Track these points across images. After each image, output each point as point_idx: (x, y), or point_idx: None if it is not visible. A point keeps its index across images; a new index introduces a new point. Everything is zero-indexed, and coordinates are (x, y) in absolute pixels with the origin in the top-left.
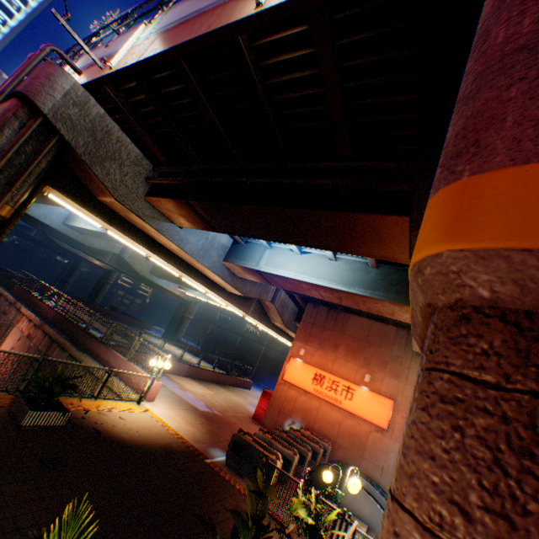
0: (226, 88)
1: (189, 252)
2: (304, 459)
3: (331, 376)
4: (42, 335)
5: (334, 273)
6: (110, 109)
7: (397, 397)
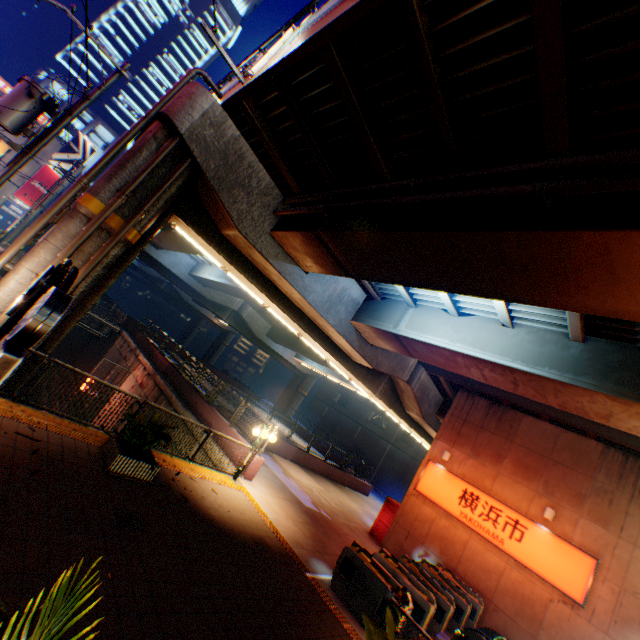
0: (381, 79)
1: (313, 303)
2: (442, 613)
3: (488, 499)
4: (153, 385)
5: (509, 344)
6: (246, 132)
7: (601, 556)
